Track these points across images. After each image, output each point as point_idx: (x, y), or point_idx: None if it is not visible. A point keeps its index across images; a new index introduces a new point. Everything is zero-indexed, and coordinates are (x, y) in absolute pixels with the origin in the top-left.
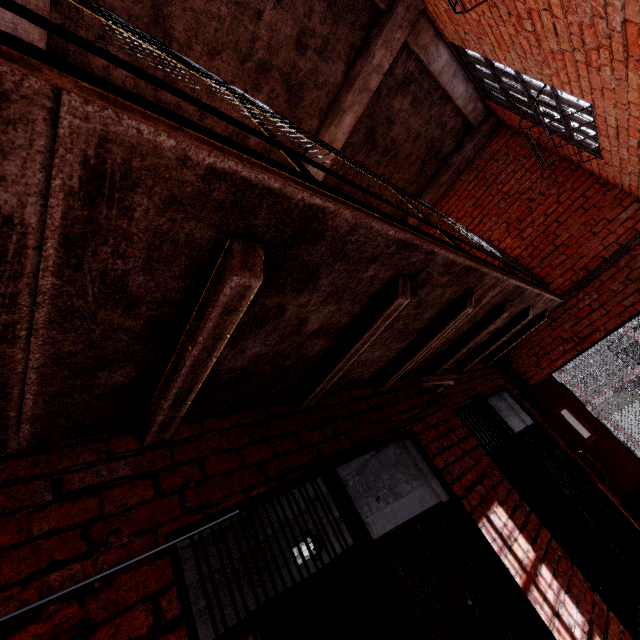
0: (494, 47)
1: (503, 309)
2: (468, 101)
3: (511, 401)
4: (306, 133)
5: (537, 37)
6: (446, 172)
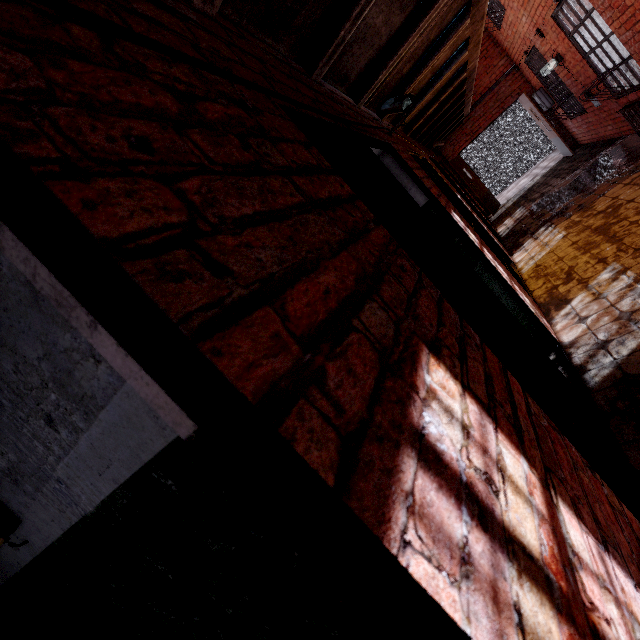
0: None
1: (463, 110)
2: None
3: None
4: None
5: None
6: None
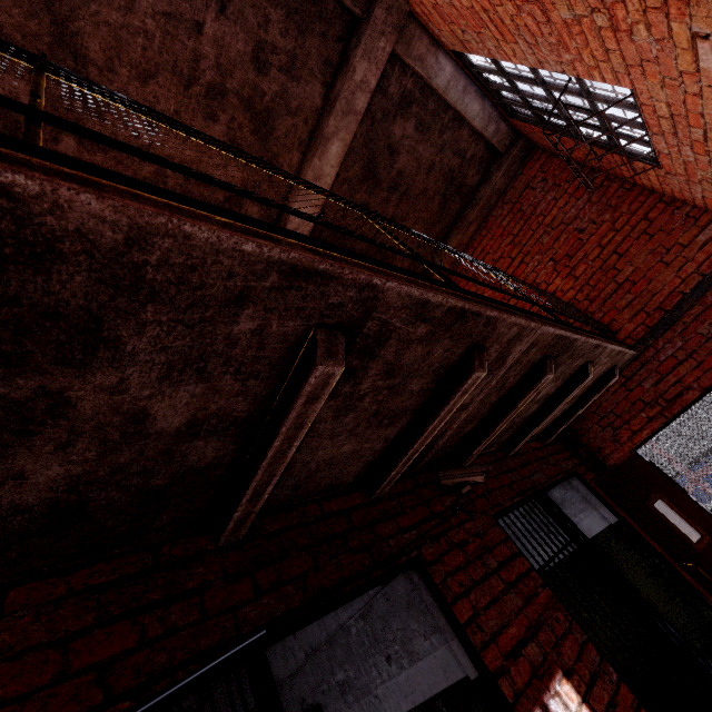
0: (498, 41)
1: (544, 369)
2: (488, 122)
3: (584, 490)
4: (181, 127)
5: (543, 7)
6: (474, 208)
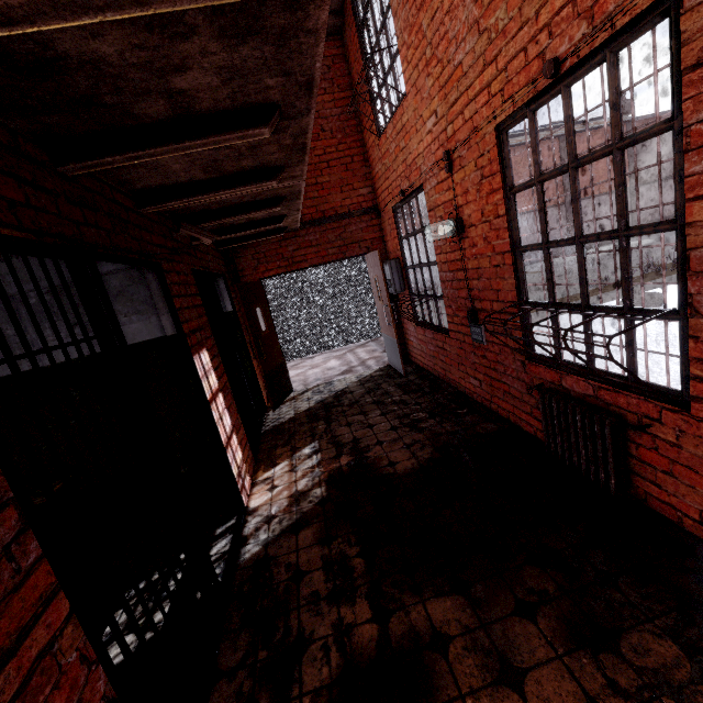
0: None
1: (280, 203)
2: None
3: (223, 288)
4: None
5: (423, 2)
6: None
